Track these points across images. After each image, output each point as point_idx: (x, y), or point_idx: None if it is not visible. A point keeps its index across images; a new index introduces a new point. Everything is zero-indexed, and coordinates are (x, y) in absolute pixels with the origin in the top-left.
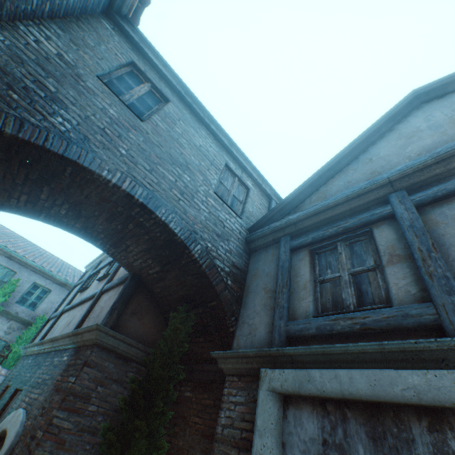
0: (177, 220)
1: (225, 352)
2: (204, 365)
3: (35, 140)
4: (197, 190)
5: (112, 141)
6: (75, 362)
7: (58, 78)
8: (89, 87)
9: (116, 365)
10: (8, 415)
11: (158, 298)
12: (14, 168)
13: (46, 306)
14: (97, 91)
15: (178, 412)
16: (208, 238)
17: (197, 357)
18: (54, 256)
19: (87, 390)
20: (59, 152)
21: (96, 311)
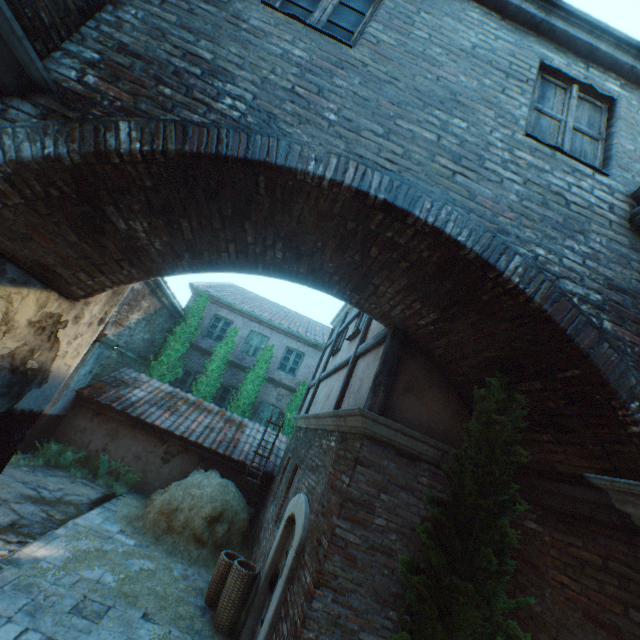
0: (457, 216)
1: (632, 484)
2: (561, 486)
3: (205, 148)
4: (487, 143)
5: (309, 105)
6: (343, 453)
7: (211, 35)
8: (254, 27)
9: (398, 466)
10: (294, 494)
11: (442, 364)
12: (203, 207)
13: (304, 371)
14: (267, 28)
15: (517, 551)
16: (534, 238)
17: (539, 467)
18: (298, 314)
19: (367, 497)
20: (239, 155)
21: (354, 384)
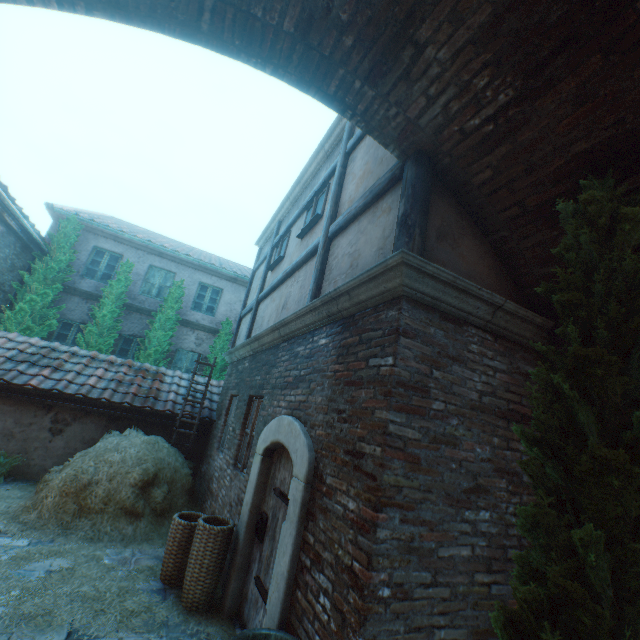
0: None
1: None
2: None
3: None
4: None
5: None
6: (358, 339)
7: None
8: None
9: (445, 334)
10: (261, 425)
11: (481, 200)
12: None
13: (224, 309)
14: None
15: None
16: None
17: None
18: (204, 252)
19: (419, 377)
20: None
21: (338, 266)
